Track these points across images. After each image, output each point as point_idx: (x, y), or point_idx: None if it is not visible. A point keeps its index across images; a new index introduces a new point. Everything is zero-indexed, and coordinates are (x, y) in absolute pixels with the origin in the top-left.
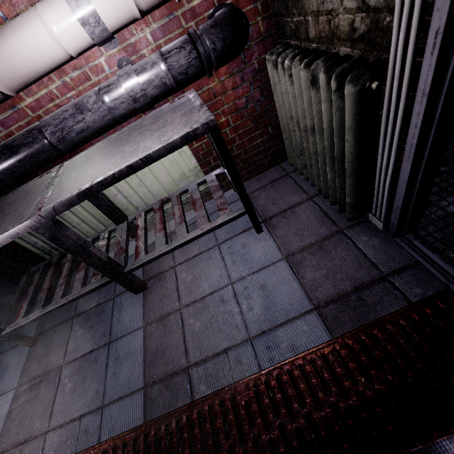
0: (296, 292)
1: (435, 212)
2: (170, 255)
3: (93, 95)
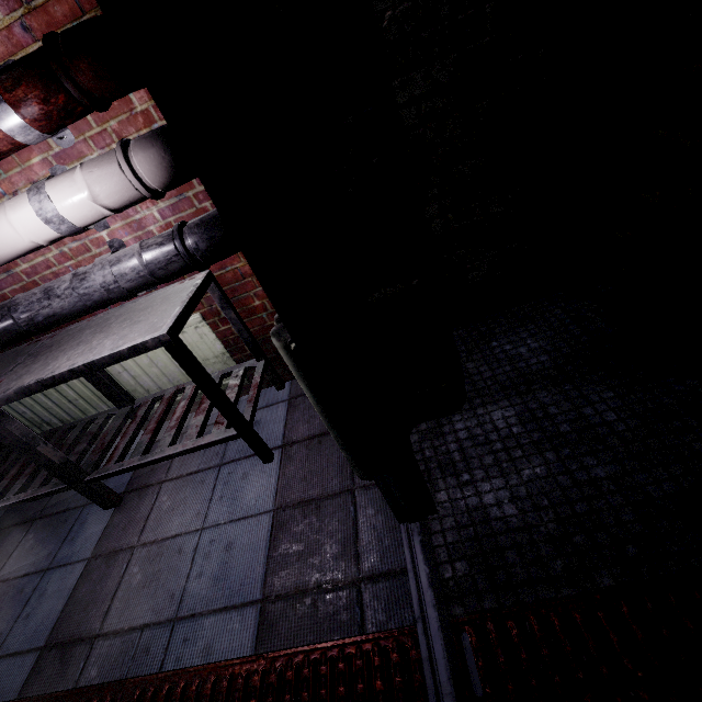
0: (257, 568)
1: (468, 497)
2: (168, 463)
3: (66, 280)
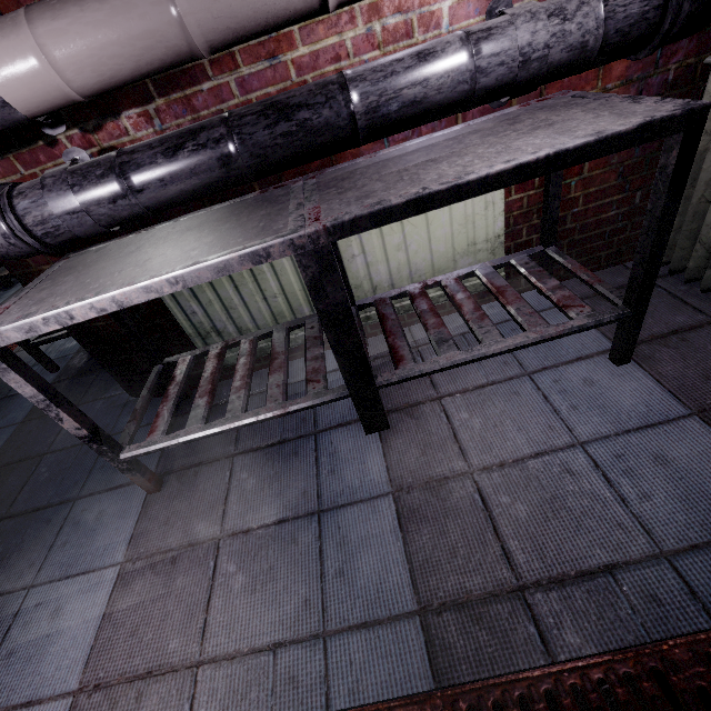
0: None
1: None
2: (425, 379)
3: (455, 41)
